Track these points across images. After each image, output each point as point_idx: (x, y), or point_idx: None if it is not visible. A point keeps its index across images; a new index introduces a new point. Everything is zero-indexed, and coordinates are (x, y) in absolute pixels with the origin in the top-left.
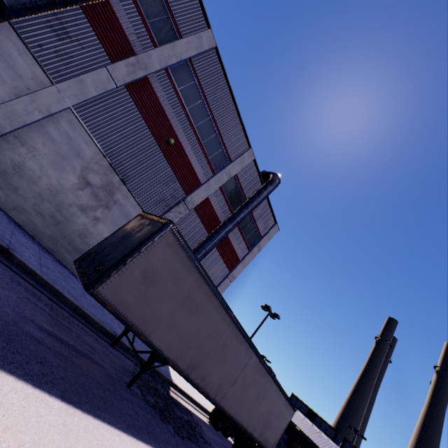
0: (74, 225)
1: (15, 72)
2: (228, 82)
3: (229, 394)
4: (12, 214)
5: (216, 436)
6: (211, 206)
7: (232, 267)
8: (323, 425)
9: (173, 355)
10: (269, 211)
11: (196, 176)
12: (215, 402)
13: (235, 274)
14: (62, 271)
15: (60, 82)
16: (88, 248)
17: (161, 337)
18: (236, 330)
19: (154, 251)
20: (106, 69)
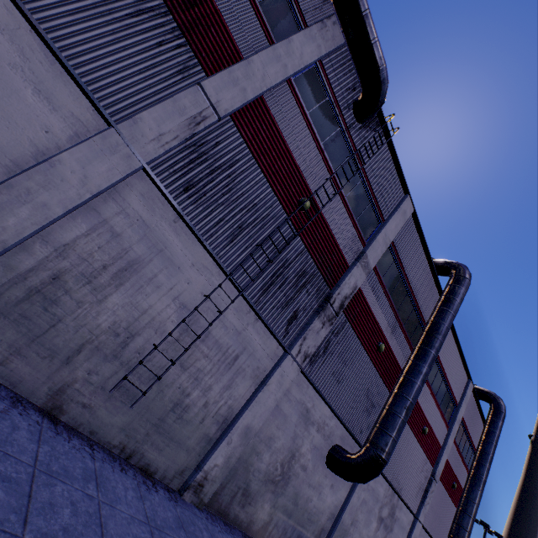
0: None
1: None
2: (456, 337)
3: None
4: None
5: None
6: (447, 461)
7: None
8: None
9: None
10: (481, 423)
11: (437, 442)
12: None
13: None
14: None
15: None
16: None
17: None
18: None
19: None
20: None
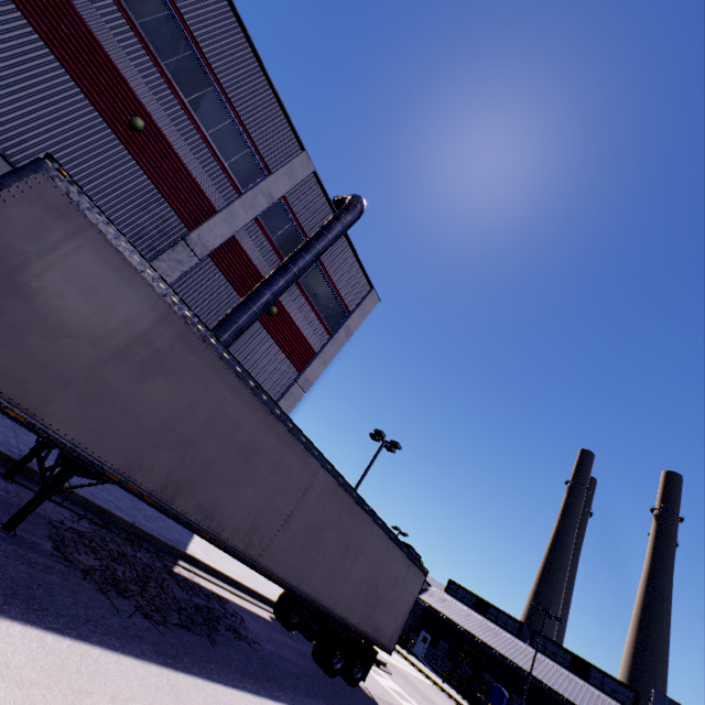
0: None
1: None
2: (240, 20)
3: (279, 544)
4: None
5: (283, 636)
6: (245, 255)
7: (304, 365)
8: (500, 617)
9: (119, 461)
10: (358, 268)
11: (203, 195)
12: (249, 559)
13: (310, 377)
14: None
15: None
16: None
17: (73, 417)
18: (271, 418)
19: (7, 214)
20: None
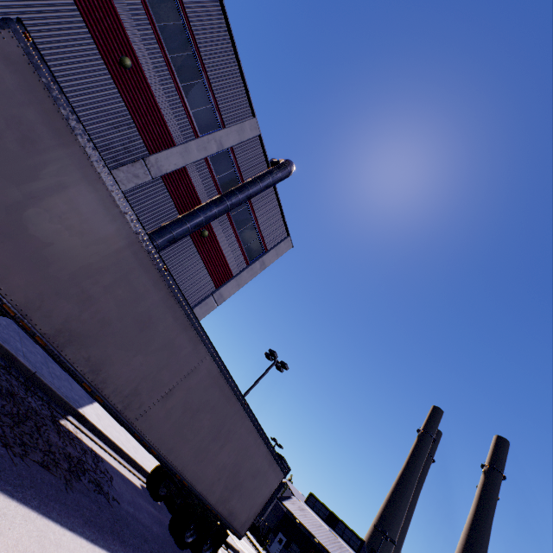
0: None
1: None
2: (224, 10)
3: (156, 413)
4: None
5: (146, 503)
6: (191, 184)
7: (221, 283)
8: (346, 533)
9: (19, 298)
10: (280, 217)
11: (167, 130)
12: (125, 420)
13: (225, 294)
14: None
15: None
16: None
17: None
18: (173, 300)
19: None
20: None
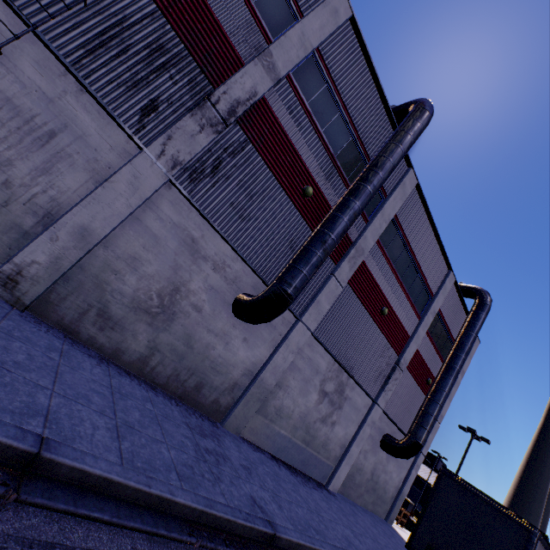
0: (318, 439)
1: (270, 326)
2: (429, 213)
3: None
4: (278, 454)
5: None
6: (418, 354)
7: None
8: None
9: None
10: None
11: (404, 331)
12: None
13: (443, 413)
14: (335, 505)
15: (303, 314)
16: (329, 453)
17: None
18: None
19: None
20: (334, 276)
